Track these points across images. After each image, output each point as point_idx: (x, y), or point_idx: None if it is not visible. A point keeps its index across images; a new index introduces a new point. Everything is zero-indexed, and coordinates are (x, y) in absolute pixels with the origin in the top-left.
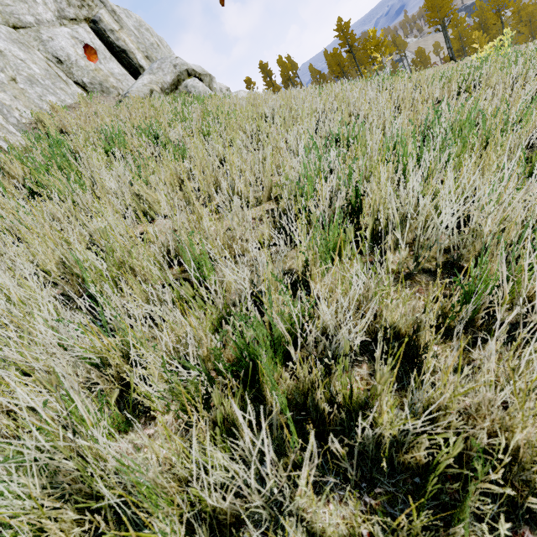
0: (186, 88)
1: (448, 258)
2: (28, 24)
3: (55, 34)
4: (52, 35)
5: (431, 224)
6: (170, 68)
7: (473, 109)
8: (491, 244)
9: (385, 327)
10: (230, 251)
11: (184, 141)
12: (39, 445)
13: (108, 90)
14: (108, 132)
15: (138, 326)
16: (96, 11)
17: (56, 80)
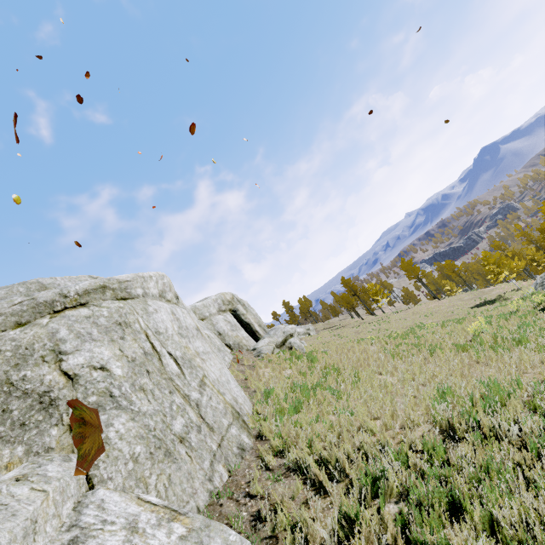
0: (290, 344)
1: (522, 443)
2: (206, 317)
3: (218, 320)
4: (217, 321)
5: (510, 430)
6: (281, 333)
7: (495, 379)
8: (531, 435)
9: (515, 463)
10: (434, 445)
11: (346, 389)
12: (448, 492)
13: (242, 347)
14: (299, 384)
15: (434, 470)
16: (235, 305)
17: (223, 346)
